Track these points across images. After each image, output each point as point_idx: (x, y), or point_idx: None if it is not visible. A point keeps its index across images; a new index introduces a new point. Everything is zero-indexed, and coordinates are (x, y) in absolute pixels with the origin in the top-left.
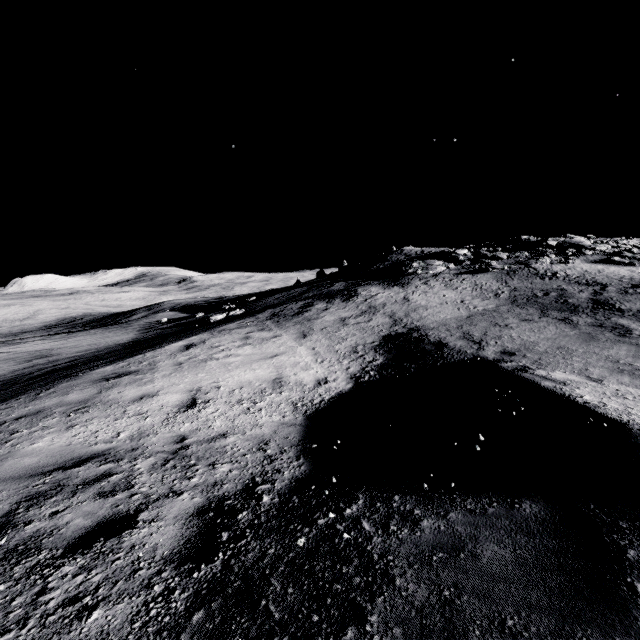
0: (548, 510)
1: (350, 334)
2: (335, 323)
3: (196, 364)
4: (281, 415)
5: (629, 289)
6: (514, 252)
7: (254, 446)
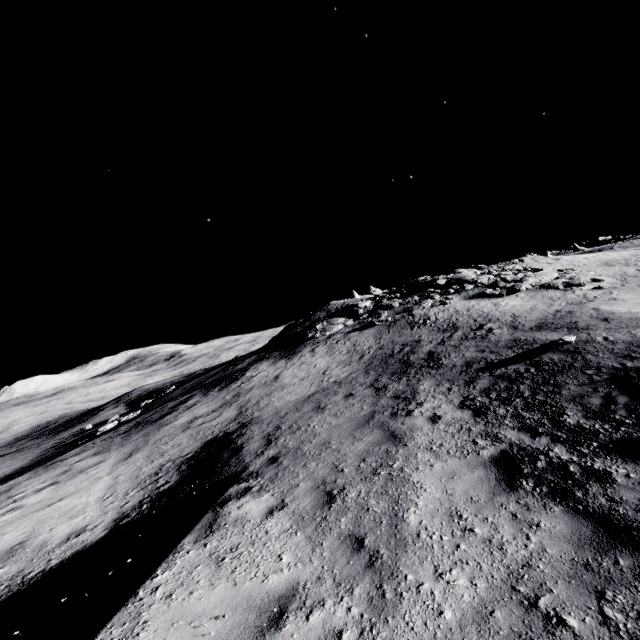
0: None
1: (176, 444)
2: (179, 428)
3: None
4: None
5: (471, 332)
6: (409, 297)
7: None
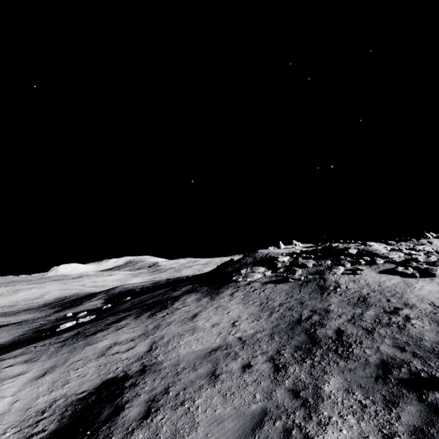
0: None
1: (82, 374)
2: (97, 352)
3: None
4: None
5: (385, 316)
6: (322, 259)
7: None
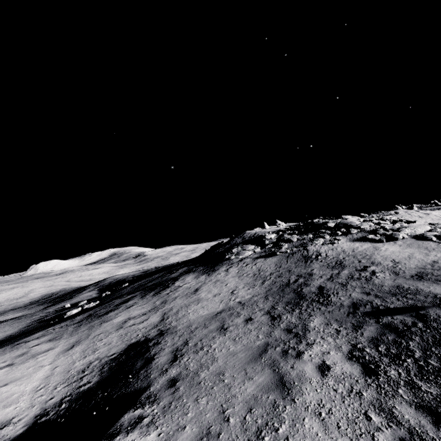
0: None
1: (107, 343)
2: (115, 326)
3: None
4: None
5: (357, 273)
6: (305, 234)
7: None
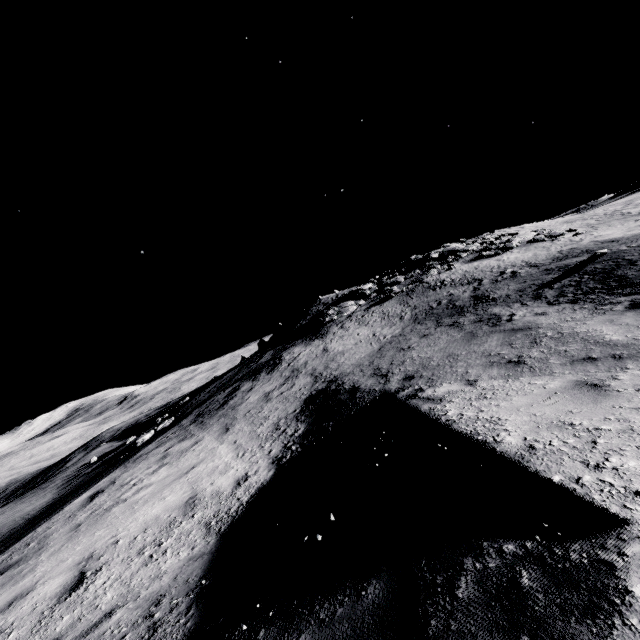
0: (387, 587)
1: (273, 410)
2: (259, 402)
3: (97, 518)
4: (190, 547)
5: (498, 277)
6: (409, 273)
7: (141, 615)
